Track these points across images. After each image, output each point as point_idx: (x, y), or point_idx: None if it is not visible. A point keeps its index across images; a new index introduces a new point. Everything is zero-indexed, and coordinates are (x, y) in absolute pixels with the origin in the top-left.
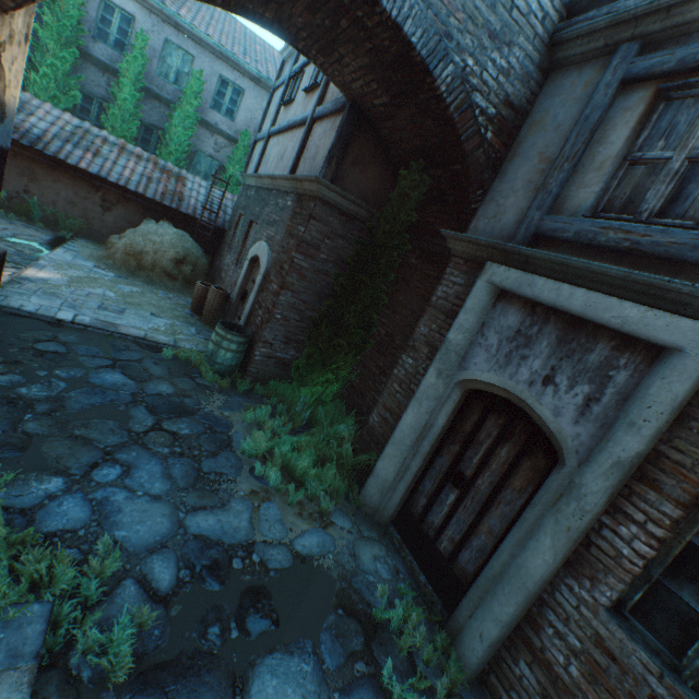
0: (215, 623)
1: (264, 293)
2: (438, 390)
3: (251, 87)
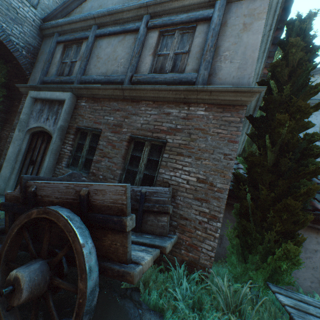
0: None
1: None
2: (21, 136)
3: None
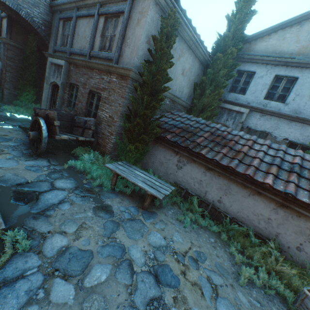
0: None
1: (3, 75)
2: (47, 87)
3: None
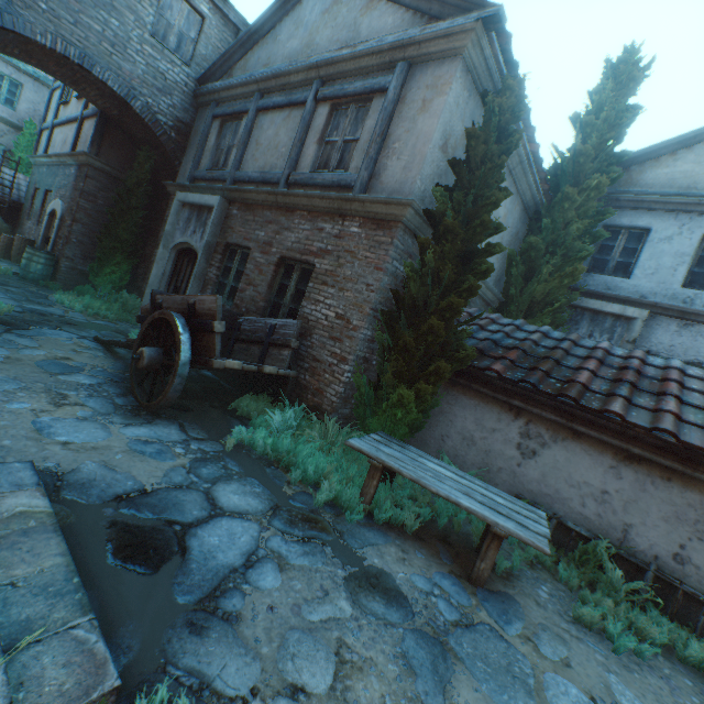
0: (46, 320)
1: (63, 229)
2: (165, 255)
3: (31, 83)
